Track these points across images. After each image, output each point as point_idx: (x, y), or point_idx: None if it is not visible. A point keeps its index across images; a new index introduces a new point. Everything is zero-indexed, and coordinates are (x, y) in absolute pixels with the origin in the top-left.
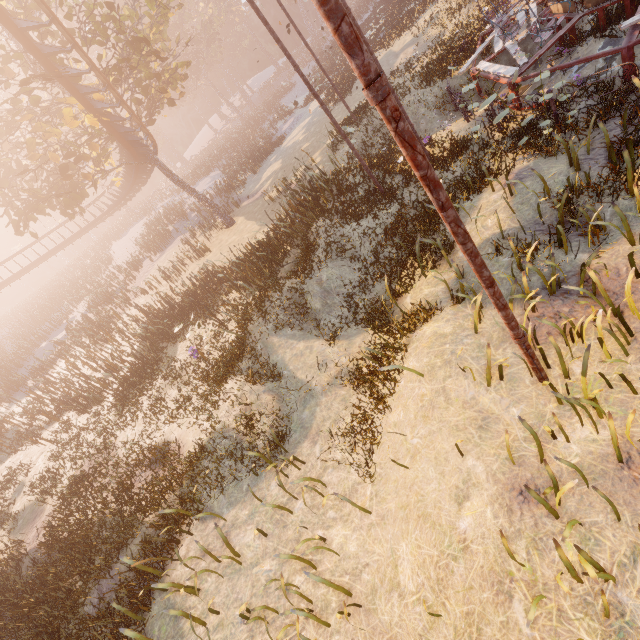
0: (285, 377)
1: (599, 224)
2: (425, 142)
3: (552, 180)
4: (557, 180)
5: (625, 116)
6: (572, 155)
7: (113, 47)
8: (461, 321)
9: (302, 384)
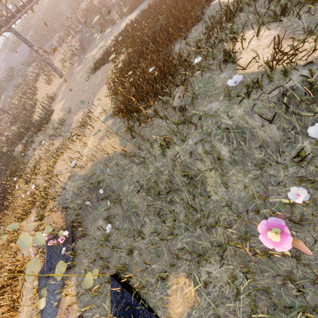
0: None
1: None
2: None
3: None
4: None
5: None
6: None
7: None
8: None
9: None
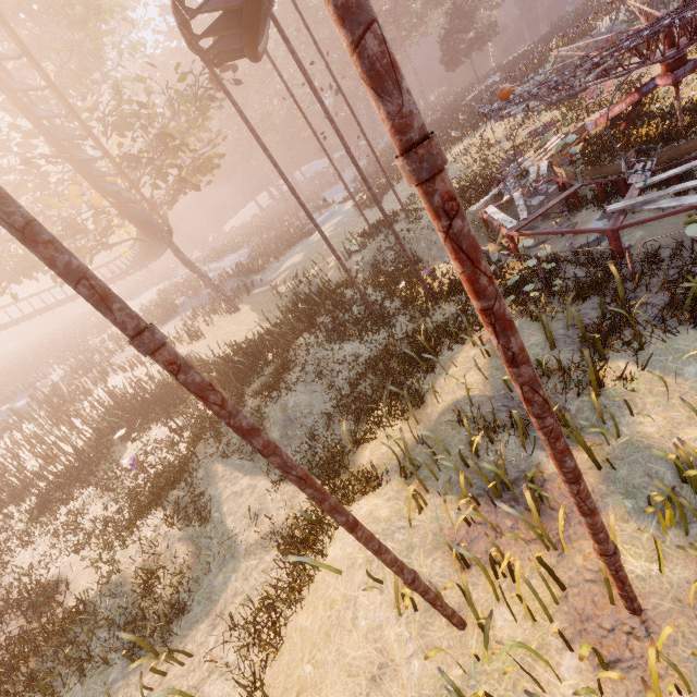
0: (214, 521)
1: (564, 417)
2: (425, 273)
3: (529, 350)
4: (533, 352)
5: (602, 301)
6: (545, 331)
7: (133, 139)
8: (402, 504)
9: (228, 536)
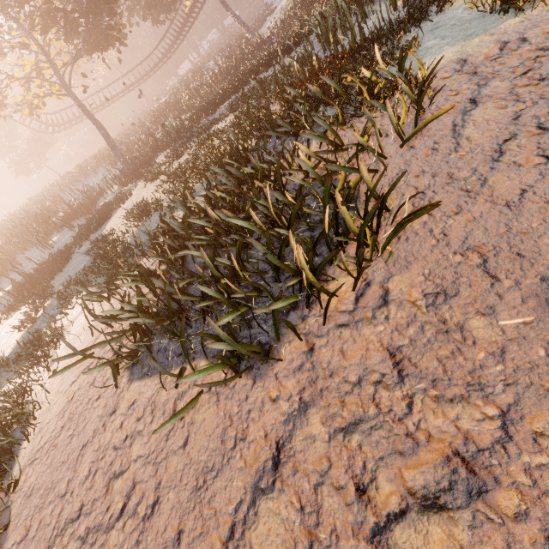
0: None
1: None
2: None
3: None
4: None
5: None
6: None
7: None
8: None
9: None
